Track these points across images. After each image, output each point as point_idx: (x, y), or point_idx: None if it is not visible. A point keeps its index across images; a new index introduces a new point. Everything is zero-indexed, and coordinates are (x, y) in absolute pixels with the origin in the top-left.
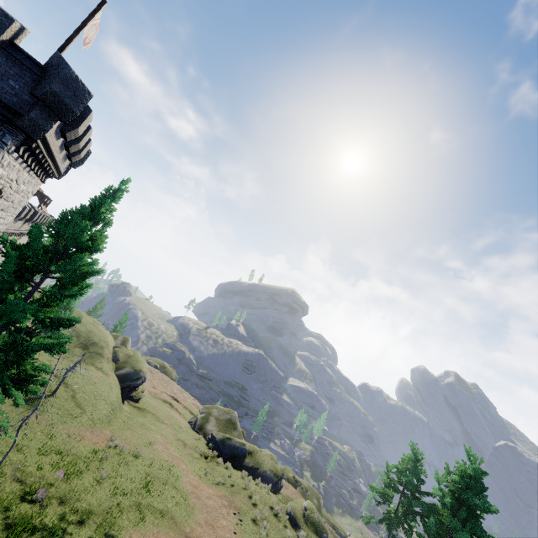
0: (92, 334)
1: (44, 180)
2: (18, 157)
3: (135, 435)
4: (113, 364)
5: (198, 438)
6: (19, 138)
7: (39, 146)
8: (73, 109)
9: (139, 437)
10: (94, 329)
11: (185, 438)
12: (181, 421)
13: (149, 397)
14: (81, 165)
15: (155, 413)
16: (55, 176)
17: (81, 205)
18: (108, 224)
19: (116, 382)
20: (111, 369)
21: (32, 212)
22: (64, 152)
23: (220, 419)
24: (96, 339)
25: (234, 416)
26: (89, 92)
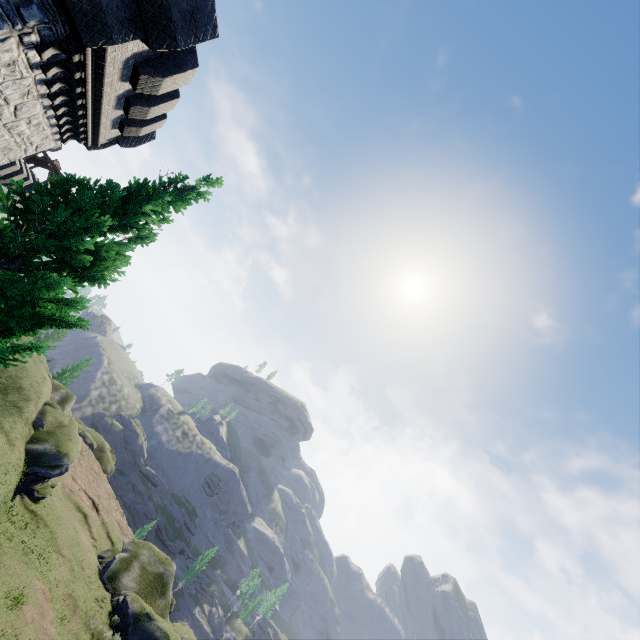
0: (24, 373)
1: (67, 139)
2: (38, 66)
3: (0, 576)
4: (31, 430)
5: (102, 597)
6: (56, 27)
7: (86, 67)
8: (177, 35)
9: (4, 581)
10: (31, 367)
11: (81, 593)
12: (89, 555)
13: (59, 494)
14: (132, 146)
15: (56, 529)
16: (85, 143)
17: (109, 180)
18: (145, 240)
19: (20, 462)
20: (23, 437)
21: (29, 182)
22: (119, 112)
23: (148, 569)
24: (26, 382)
25: (170, 571)
26: (215, 27)
